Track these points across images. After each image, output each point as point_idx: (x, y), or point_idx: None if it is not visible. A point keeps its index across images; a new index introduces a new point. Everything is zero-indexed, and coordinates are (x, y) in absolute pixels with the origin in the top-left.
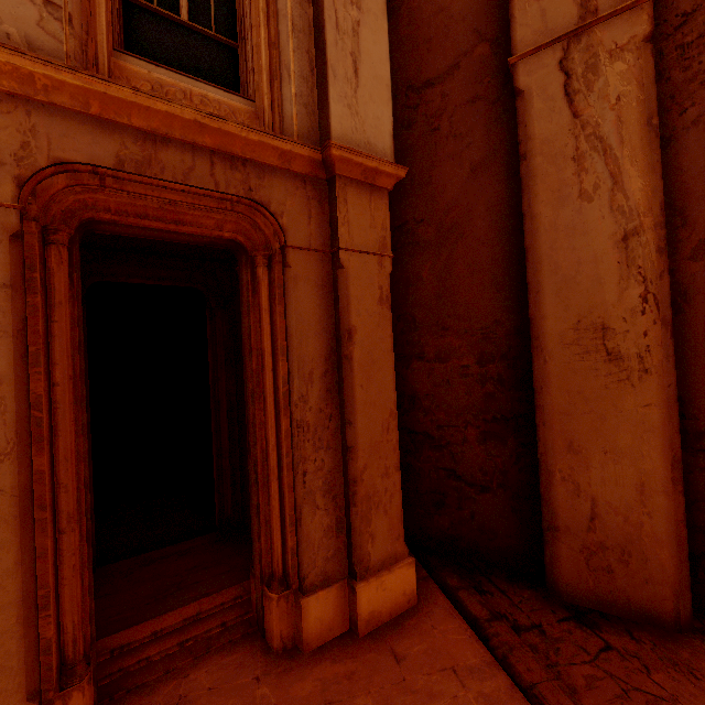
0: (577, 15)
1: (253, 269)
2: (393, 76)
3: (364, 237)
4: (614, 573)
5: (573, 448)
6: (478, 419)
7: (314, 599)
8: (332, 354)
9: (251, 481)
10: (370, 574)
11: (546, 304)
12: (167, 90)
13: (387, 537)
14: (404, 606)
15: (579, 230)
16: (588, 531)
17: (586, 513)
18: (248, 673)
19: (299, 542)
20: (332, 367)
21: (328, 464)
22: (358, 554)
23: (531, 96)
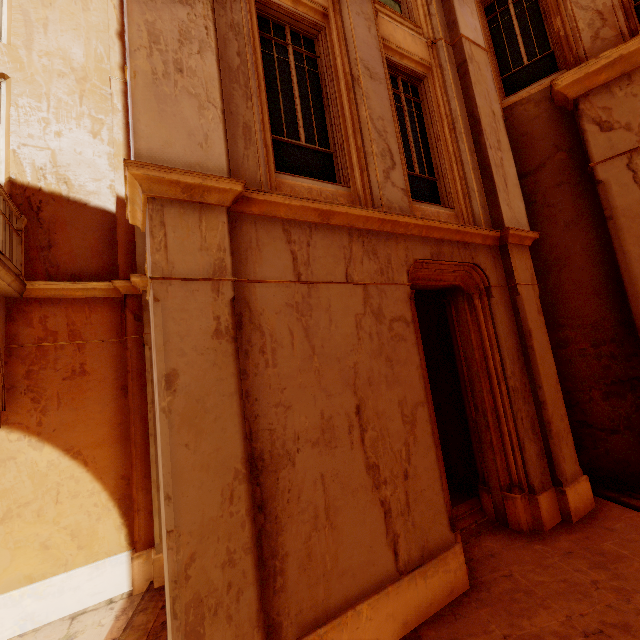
0: (634, 140)
1: (468, 300)
2: None
3: (524, 275)
4: None
5: None
6: (599, 383)
7: (542, 497)
8: (518, 346)
9: (481, 428)
10: (568, 483)
11: None
12: (426, 213)
13: (570, 460)
14: (589, 507)
15: None
16: None
17: None
18: (518, 541)
19: (525, 462)
20: (520, 354)
21: (530, 413)
22: (559, 470)
23: (609, 184)
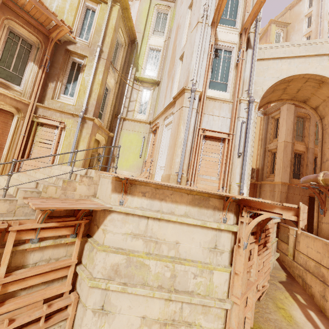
0: None
1: None
2: None
3: None
4: None
5: None
6: None
7: None
8: None
9: None
10: None
11: None
12: None
13: None
14: None
15: None
16: None
17: None
18: None
19: None
20: None
21: None
22: None
23: None
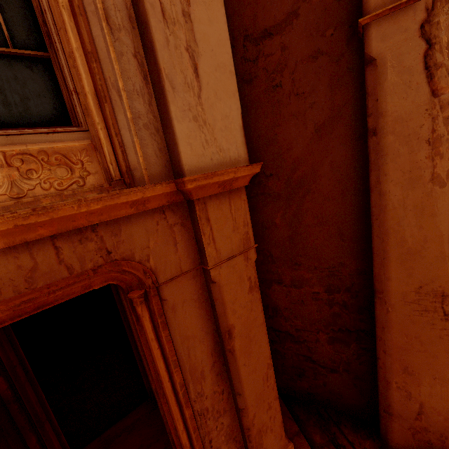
0: None
1: (132, 301)
2: (228, 23)
3: (229, 243)
4: (433, 445)
5: (408, 371)
6: (327, 328)
7: None
8: (216, 346)
9: (169, 439)
10: None
11: (391, 269)
12: None
13: (274, 443)
14: None
15: (428, 212)
16: (416, 420)
17: (415, 410)
18: None
19: None
20: (218, 356)
21: (226, 422)
22: None
23: (385, 66)
